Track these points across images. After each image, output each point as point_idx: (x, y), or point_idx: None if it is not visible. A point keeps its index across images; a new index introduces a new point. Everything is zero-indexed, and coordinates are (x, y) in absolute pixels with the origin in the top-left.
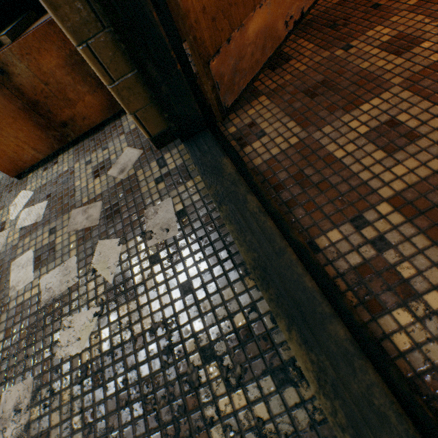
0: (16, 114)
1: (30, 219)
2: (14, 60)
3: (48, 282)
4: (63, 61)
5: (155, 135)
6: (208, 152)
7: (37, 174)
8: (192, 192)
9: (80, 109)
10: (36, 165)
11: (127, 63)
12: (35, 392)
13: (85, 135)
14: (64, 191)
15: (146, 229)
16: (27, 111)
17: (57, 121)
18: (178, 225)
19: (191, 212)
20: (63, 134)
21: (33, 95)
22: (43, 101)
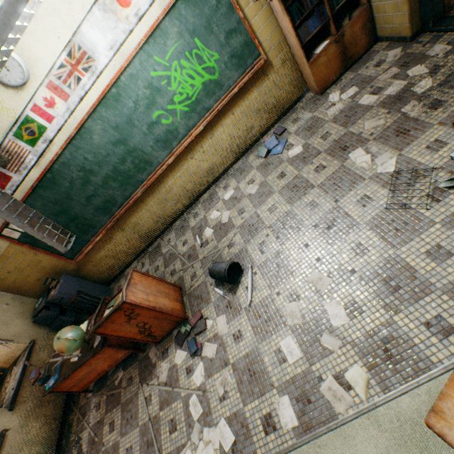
0: (337, 56)
1: (350, 94)
2: (347, 30)
3: (389, 91)
4: (361, 25)
5: (414, 33)
6: (451, 22)
7: (332, 89)
8: (448, 38)
9: (357, 49)
10: (325, 88)
11: (417, 0)
12: (418, 101)
13: (349, 66)
14: (361, 80)
15: (431, 57)
16: (341, 53)
17: (348, 57)
18: (449, 46)
19: (453, 41)
20: (347, 64)
21: (346, 45)
22: (347, 47)
